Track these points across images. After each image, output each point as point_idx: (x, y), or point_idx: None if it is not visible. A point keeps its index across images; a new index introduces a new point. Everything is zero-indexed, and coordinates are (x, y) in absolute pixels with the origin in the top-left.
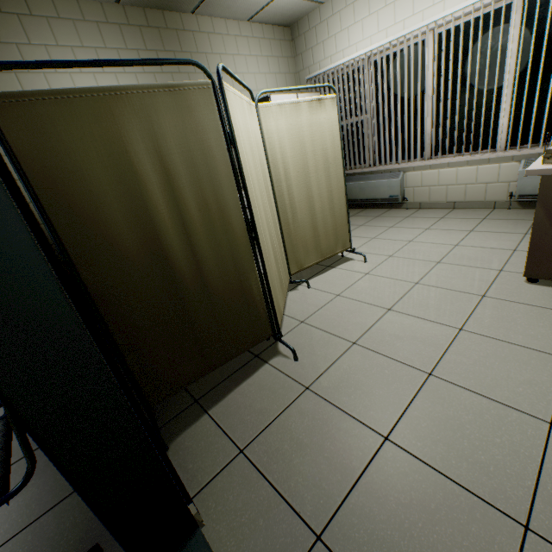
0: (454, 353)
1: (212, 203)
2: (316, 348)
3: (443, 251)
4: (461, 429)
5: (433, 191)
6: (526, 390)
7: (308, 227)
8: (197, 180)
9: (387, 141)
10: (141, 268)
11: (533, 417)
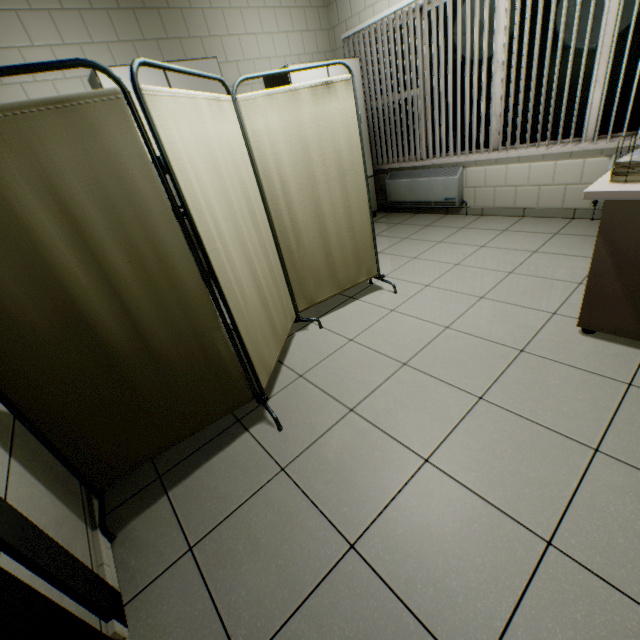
0: (463, 432)
1: (147, 253)
2: (306, 413)
3: (492, 281)
4: (441, 541)
5: (499, 194)
6: (533, 492)
7: (319, 253)
8: (120, 225)
9: (443, 125)
10: (56, 341)
11: (530, 531)
